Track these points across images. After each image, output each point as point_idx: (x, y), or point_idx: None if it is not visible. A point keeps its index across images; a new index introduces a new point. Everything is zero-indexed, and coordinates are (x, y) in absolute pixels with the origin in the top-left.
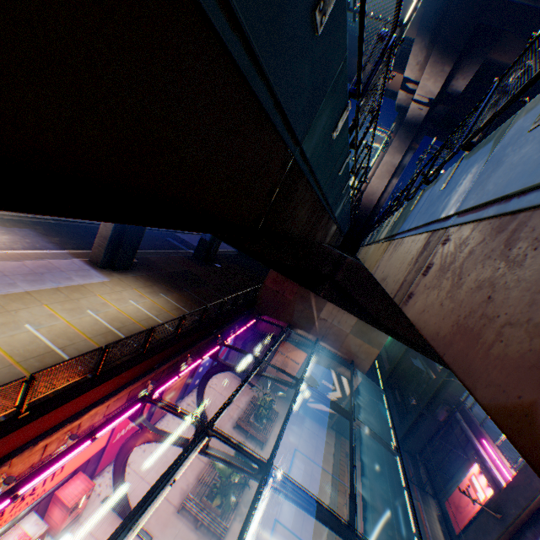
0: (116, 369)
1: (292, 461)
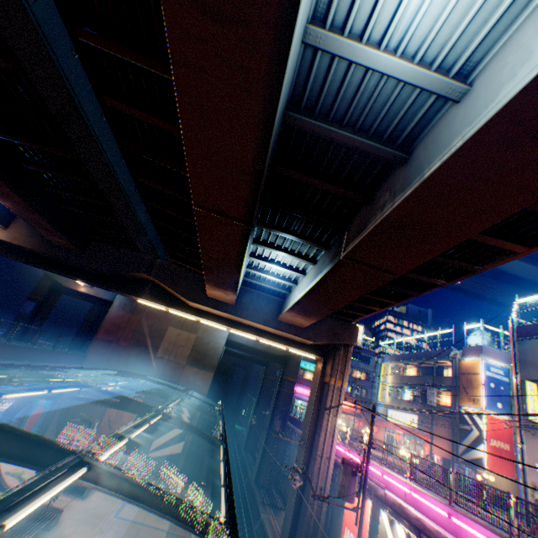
0: None
1: (125, 503)
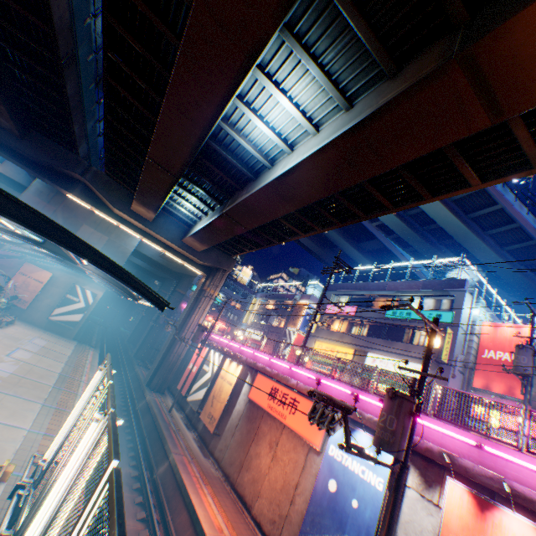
0: None
1: (35, 338)
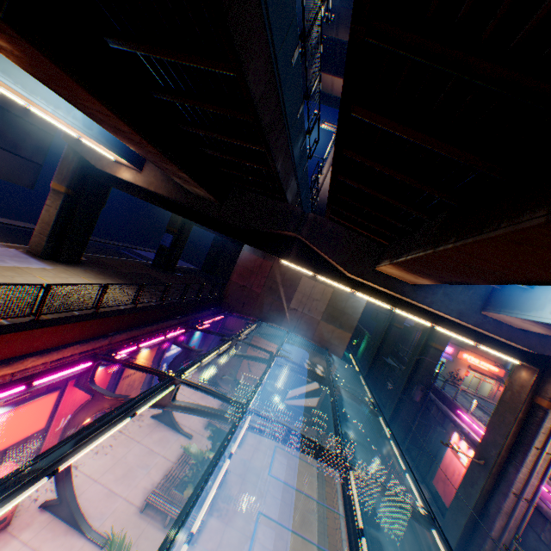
0: (60, 319)
1: (273, 456)
